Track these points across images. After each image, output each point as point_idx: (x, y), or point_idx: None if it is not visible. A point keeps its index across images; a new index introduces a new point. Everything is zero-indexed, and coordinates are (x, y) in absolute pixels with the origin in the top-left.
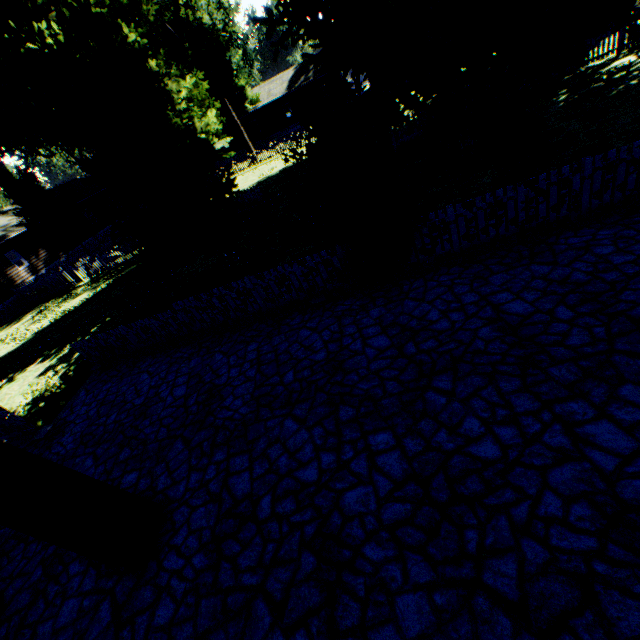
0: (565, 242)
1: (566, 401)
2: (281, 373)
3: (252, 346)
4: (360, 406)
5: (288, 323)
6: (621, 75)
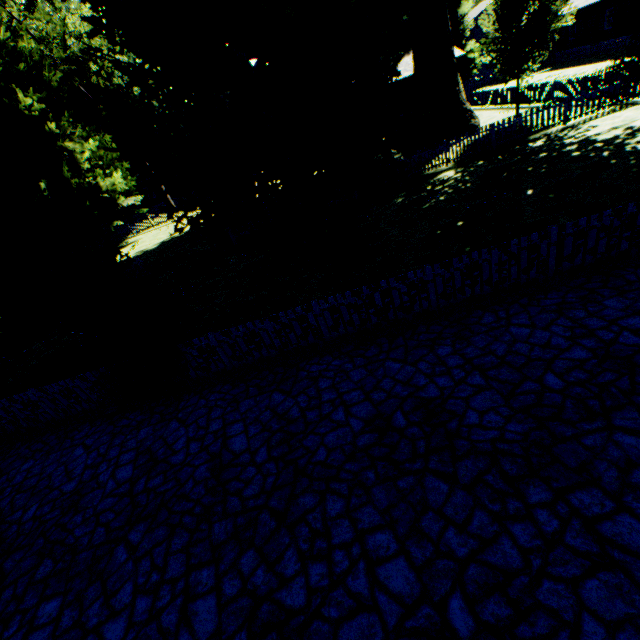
0: (308, 369)
1: (203, 567)
2: (27, 506)
3: (27, 464)
4: (60, 560)
5: (73, 436)
6: (439, 188)
